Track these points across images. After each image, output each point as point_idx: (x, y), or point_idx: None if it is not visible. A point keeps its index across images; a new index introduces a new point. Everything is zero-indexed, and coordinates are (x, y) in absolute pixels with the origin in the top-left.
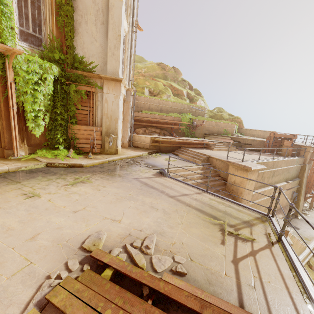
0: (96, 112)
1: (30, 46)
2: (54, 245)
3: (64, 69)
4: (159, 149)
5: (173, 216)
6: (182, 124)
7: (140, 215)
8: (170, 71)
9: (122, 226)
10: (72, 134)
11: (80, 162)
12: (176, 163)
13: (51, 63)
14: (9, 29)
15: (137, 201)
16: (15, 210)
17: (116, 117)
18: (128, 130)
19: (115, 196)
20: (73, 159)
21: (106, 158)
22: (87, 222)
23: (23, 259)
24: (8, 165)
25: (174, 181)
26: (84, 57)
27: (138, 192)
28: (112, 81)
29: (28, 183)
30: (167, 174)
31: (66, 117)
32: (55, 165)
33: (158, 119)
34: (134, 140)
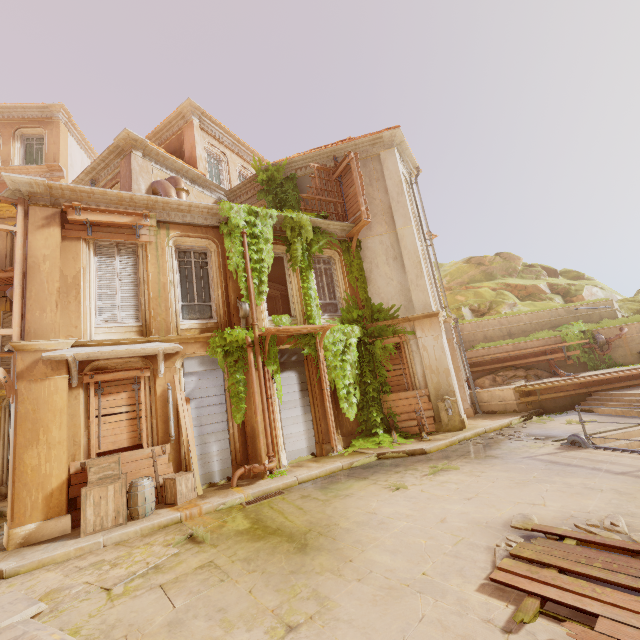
0: (413, 368)
1: (329, 315)
2: (473, 526)
3: (364, 326)
4: (540, 408)
5: (639, 495)
6: (570, 348)
7: (573, 498)
8: (495, 262)
9: (553, 509)
10: (388, 409)
11: (418, 446)
12: (596, 425)
13: (352, 325)
14: (315, 308)
15: (553, 483)
16: (395, 501)
17: (445, 366)
18: (464, 385)
19: (510, 480)
20: (406, 445)
21: (452, 436)
22: (495, 508)
23: (451, 535)
24: (337, 461)
25: (612, 452)
26: (382, 304)
27: (546, 473)
28: (425, 319)
29: (377, 477)
30: (587, 443)
31: (378, 386)
32: (387, 456)
33: (513, 352)
34: (480, 400)
